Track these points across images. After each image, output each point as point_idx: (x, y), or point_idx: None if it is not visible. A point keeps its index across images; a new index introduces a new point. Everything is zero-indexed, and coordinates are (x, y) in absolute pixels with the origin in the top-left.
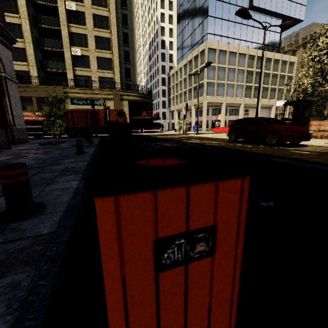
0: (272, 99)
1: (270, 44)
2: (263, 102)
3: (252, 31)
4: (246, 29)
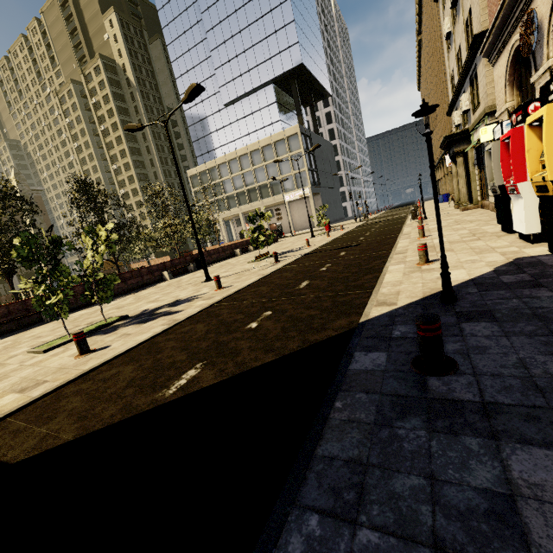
0: (276, 195)
1: (267, 124)
2: (266, 202)
3: (239, 125)
4: (231, 128)
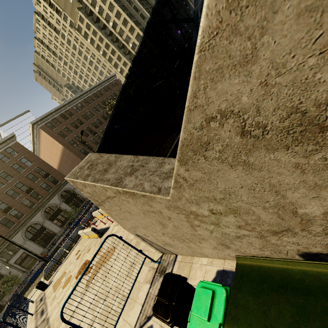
0: None
1: None
2: None
3: None
4: None
